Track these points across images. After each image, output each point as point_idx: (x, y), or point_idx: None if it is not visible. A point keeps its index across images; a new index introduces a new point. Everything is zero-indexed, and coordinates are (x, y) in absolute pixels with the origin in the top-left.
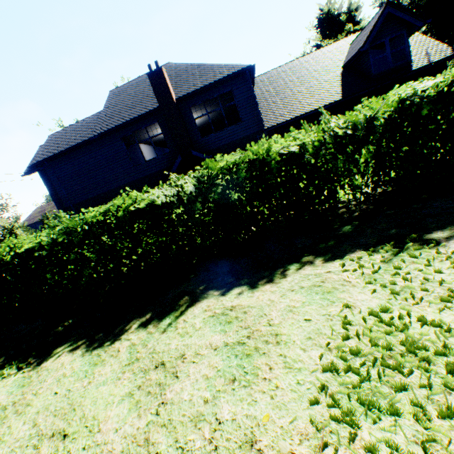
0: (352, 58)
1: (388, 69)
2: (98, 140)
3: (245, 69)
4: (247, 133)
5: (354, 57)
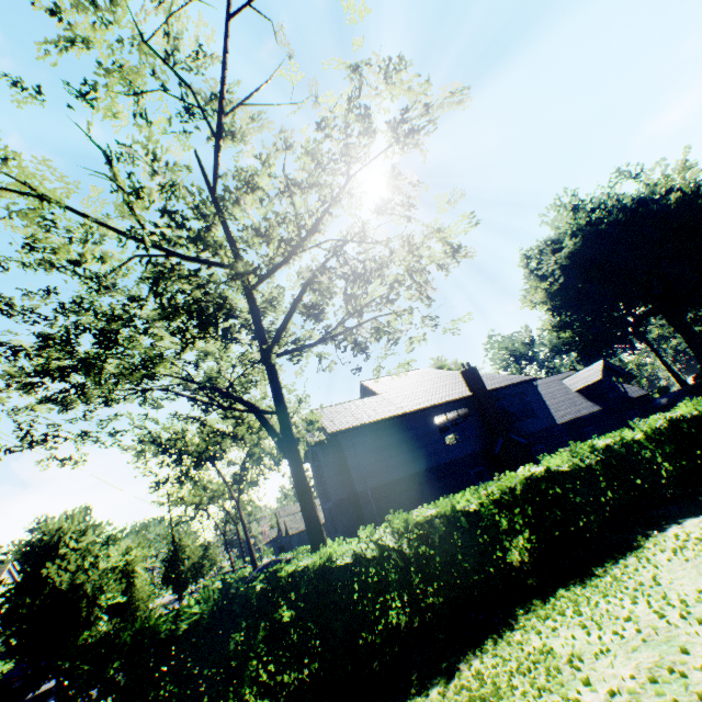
0: (591, 385)
1: (617, 395)
2: (409, 416)
3: (534, 379)
4: (544, 425)
5: (593, 384)
